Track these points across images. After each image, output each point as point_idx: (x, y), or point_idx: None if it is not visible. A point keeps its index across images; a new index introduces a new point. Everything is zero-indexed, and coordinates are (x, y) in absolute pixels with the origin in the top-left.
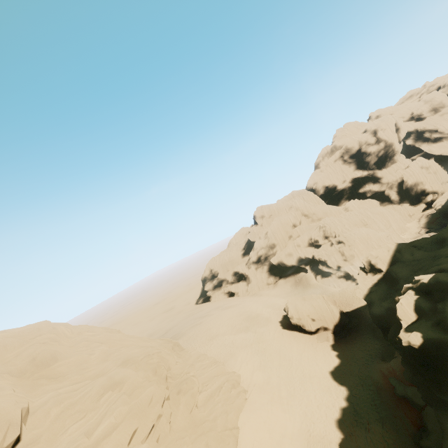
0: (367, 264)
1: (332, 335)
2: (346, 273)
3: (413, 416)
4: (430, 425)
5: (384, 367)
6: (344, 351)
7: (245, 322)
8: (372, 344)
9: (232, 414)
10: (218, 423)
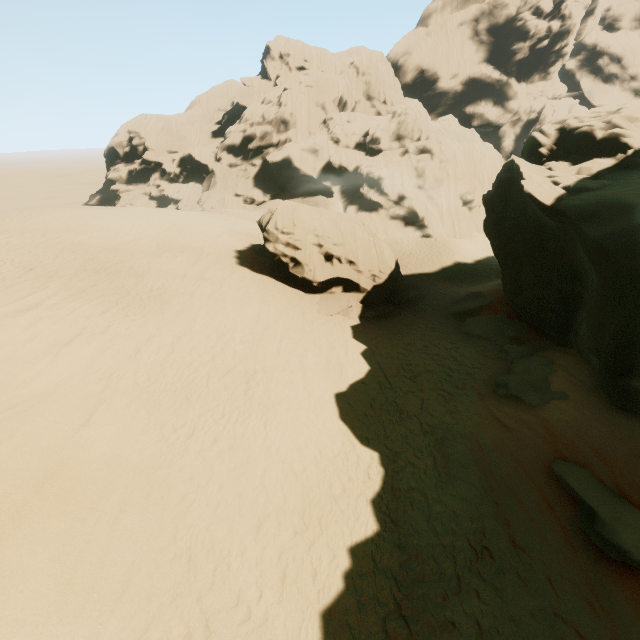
0: (550, 141)
1: (359, 306)
2: (411, 211)
3: None
4: None
5: (519, 418)
6: (384, 346)
7: (143, 228)
8: (454, 344)
9: None
10: None
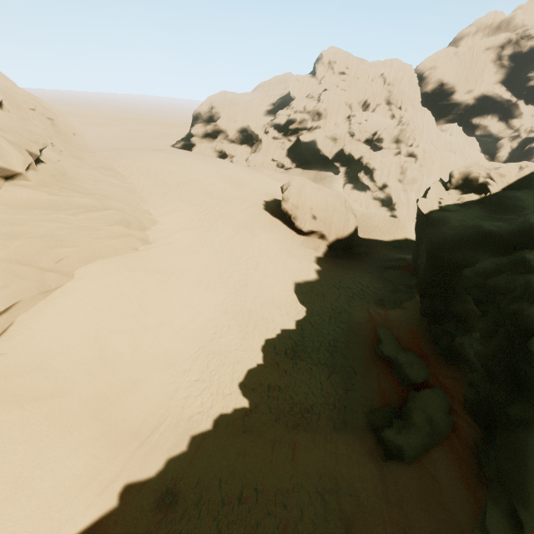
0: (460, 176)
1: (325, 248)
2: (388, 197)
3: (386, 386)
4: (417, 418)
5: (378, 312)
6: (331, 271)
7: (216, 177)
8: (372, 280)
9: (71, 249)
10: (12, 245)
